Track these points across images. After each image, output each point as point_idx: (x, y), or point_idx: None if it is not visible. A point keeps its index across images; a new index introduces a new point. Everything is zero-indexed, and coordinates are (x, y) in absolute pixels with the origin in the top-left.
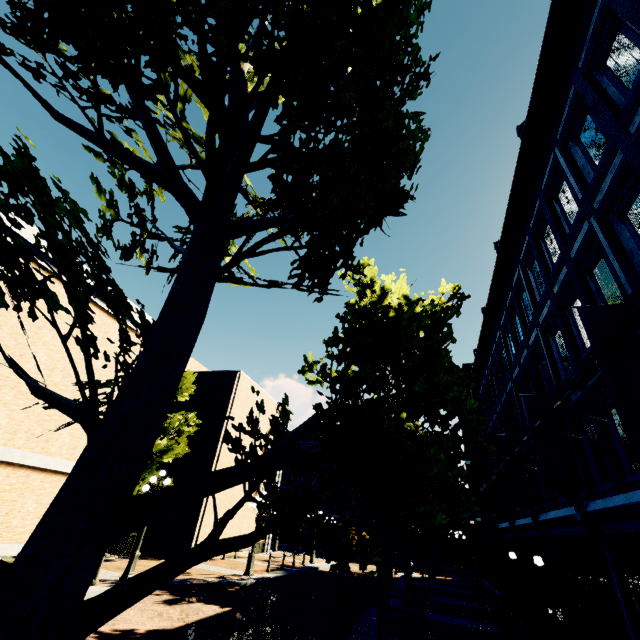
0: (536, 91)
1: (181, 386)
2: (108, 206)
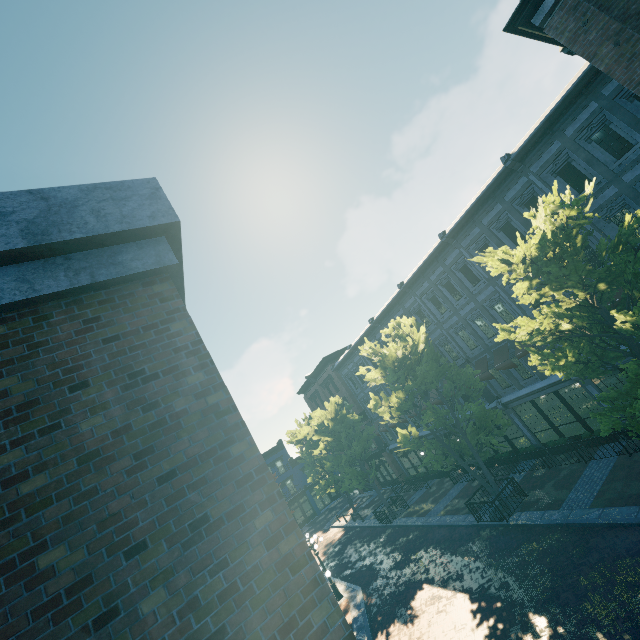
0: (459, 224)
1: None
2: (572, 357)
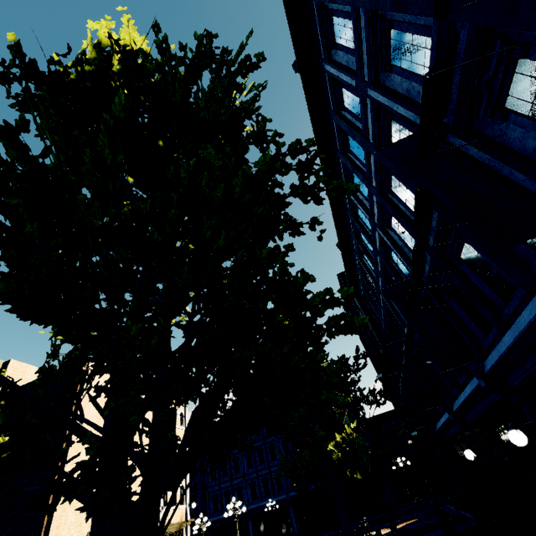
0: None
1: None
2: None
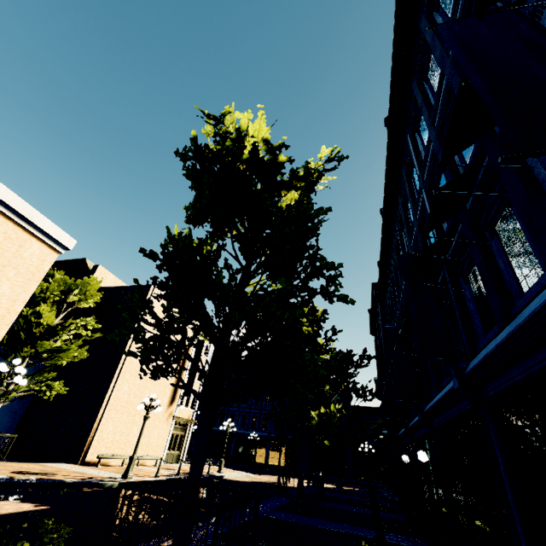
0: None
1: (85, 292)
2: None
